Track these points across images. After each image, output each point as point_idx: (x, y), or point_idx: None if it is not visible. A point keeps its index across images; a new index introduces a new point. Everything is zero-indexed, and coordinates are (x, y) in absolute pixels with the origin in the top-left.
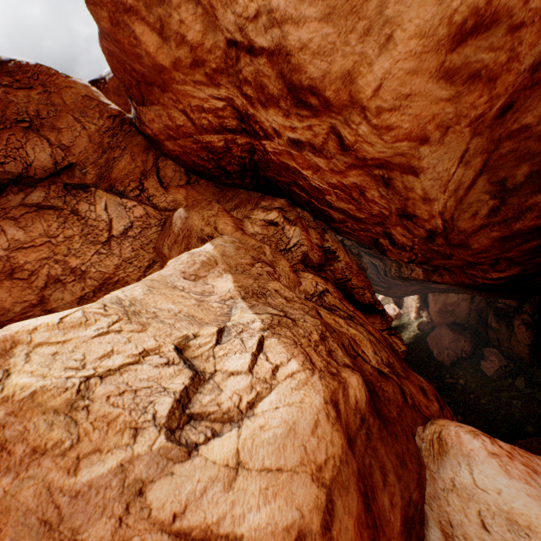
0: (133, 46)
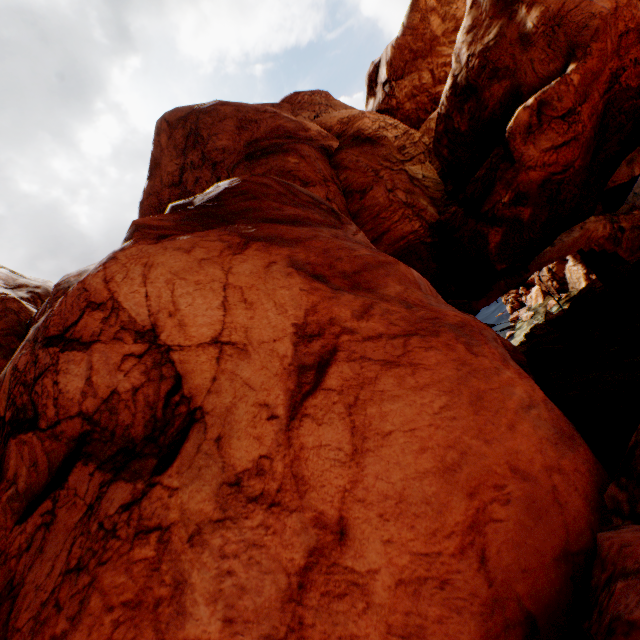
0: (424, 30)
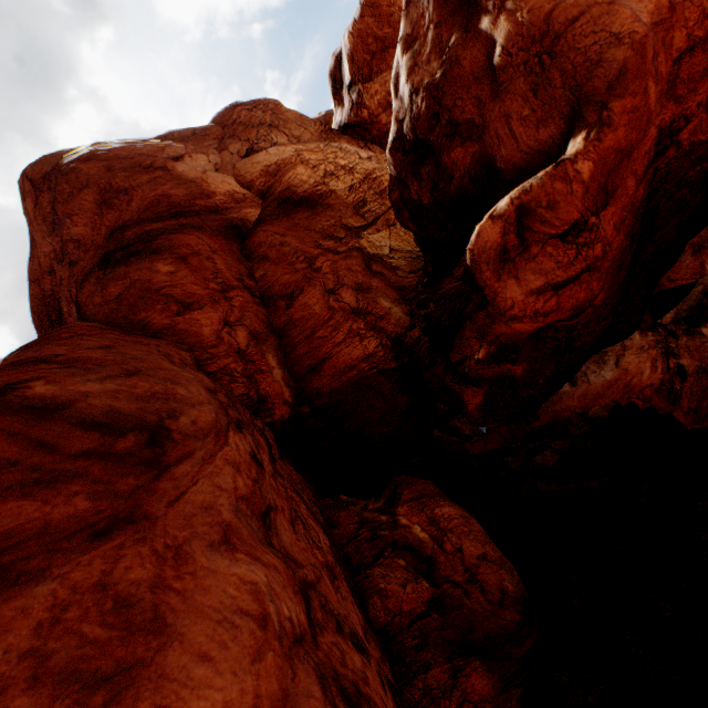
0: (390, 7)
